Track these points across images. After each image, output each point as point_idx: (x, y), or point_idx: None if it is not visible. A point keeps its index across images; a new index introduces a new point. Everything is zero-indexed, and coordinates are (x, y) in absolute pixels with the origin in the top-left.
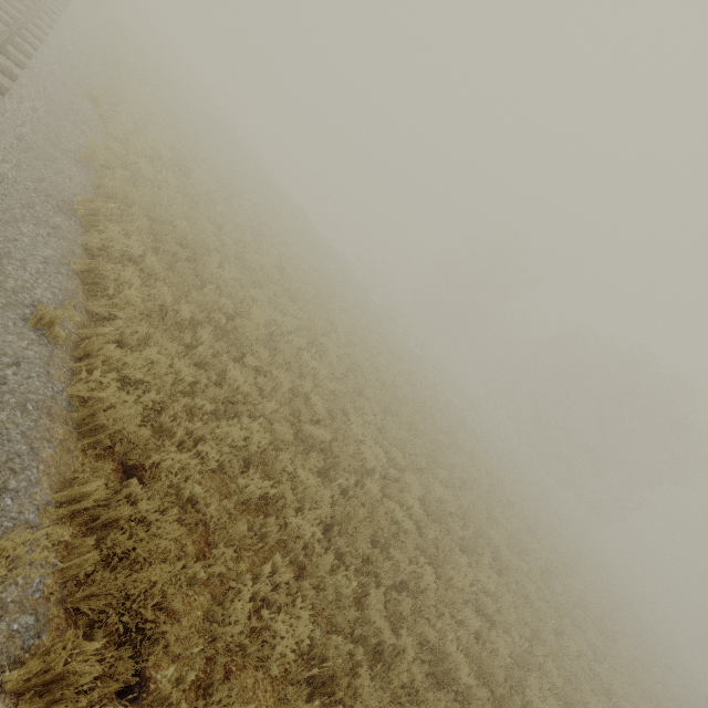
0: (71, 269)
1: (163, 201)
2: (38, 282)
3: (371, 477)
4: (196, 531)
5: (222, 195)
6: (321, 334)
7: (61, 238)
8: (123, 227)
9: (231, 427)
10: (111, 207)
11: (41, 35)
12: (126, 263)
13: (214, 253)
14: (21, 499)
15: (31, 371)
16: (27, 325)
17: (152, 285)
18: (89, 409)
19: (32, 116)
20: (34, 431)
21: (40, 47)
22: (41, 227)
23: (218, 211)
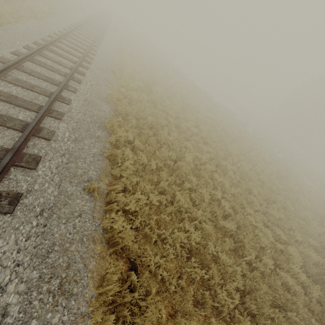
0: (104, 156)
1: (142, 108)
2: (90, 167)
3: (264, 249)
4: (165, 299)
5: (167, 96)
6: (222, 159)
7: (100, 141)
8: (125, 127)
9: (179, 232)
10: (120, 119)
11: (94, 53)
12: (127, 145)
13: (165, 128)
14: (79, 299)
15: (86, 217)
16: (84, 193)
17: (138, 154)
18: (111, 233)
19: (90, 88)
20: (86, 254)
21: (94, 57)
22: (92, 139)
23: (166, 105)
